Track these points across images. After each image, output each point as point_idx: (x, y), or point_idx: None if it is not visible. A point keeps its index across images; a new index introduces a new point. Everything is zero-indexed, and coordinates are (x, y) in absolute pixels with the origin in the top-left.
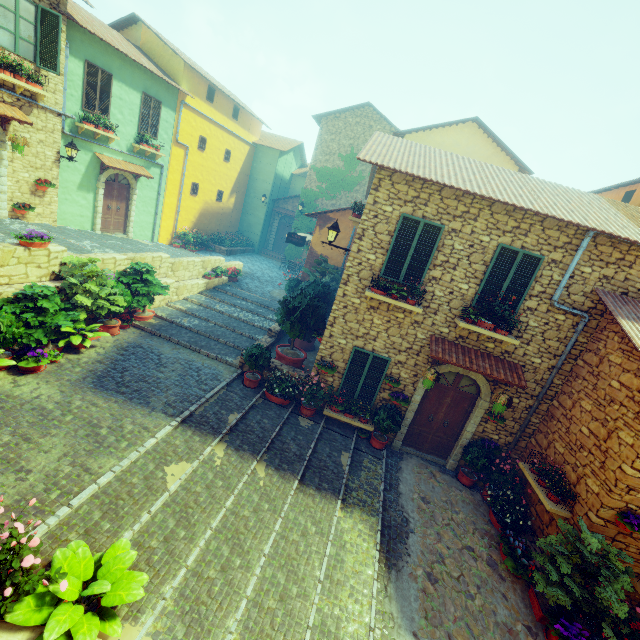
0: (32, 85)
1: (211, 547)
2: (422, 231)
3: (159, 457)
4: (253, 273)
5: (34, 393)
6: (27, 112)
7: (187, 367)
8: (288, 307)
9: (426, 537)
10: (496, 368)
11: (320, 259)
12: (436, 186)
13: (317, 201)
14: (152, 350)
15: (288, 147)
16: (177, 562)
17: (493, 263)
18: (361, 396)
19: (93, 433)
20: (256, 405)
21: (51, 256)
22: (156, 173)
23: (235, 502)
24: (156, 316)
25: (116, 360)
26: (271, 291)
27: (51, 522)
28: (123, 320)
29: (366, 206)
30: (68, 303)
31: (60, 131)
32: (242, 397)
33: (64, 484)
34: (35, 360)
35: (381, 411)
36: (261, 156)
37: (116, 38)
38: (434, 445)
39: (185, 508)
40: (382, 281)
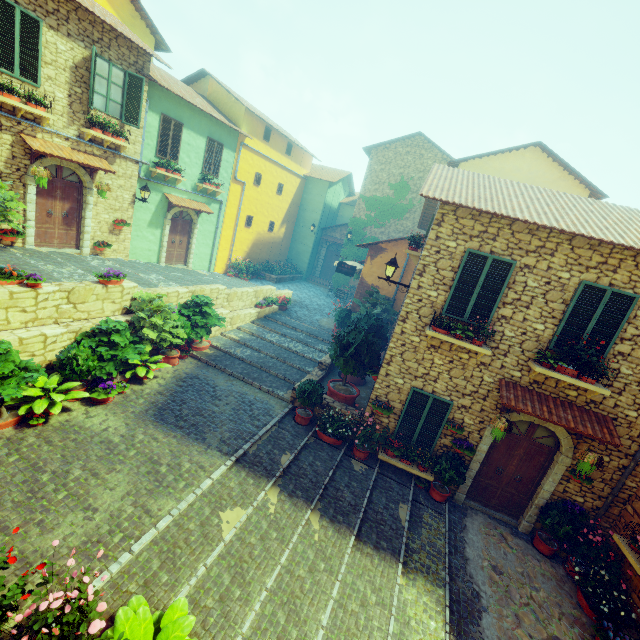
0: (117, 139)
1: (266, 612)
2: (490, 267)
3: (214, 500)
4: (302, 301)
5: (103, 425)
6: (111, 162)
7: (240, 400)
8: (341, 342)
9: (502, 619)
10: (581, 420)
11: (371, 289)
12: (506, 220)
13: (365, 229)
14: (208, 381)
15: (337, 178)
16: (232, 628)
17: (574, 302)
18: (419, 441)
19: (154, 470)
20: (308, 444)
21: (124, 292)
22: (215, 208)
23: (290, 558)
24: (211, 346)
25: (175, 392)
26: (319, 320)
27: (113, 569)
28: (182, 350)
29: (427, 242)
30: (136, 335)
31: (137, 176)
32: (294, 435)
33: (126, 526)
34: (105, 392)
35: (442, 459)
36: (311, 187)
37: (187, 92)
38: (503, 502)
39: (240, 562)
40: (445, 319)
